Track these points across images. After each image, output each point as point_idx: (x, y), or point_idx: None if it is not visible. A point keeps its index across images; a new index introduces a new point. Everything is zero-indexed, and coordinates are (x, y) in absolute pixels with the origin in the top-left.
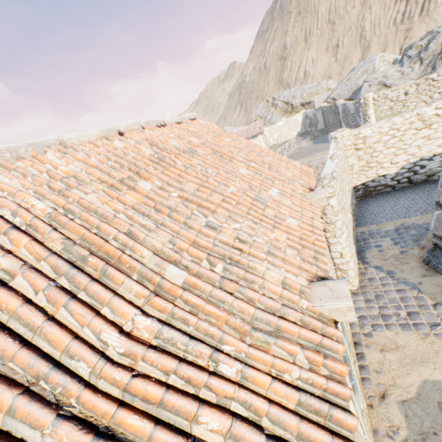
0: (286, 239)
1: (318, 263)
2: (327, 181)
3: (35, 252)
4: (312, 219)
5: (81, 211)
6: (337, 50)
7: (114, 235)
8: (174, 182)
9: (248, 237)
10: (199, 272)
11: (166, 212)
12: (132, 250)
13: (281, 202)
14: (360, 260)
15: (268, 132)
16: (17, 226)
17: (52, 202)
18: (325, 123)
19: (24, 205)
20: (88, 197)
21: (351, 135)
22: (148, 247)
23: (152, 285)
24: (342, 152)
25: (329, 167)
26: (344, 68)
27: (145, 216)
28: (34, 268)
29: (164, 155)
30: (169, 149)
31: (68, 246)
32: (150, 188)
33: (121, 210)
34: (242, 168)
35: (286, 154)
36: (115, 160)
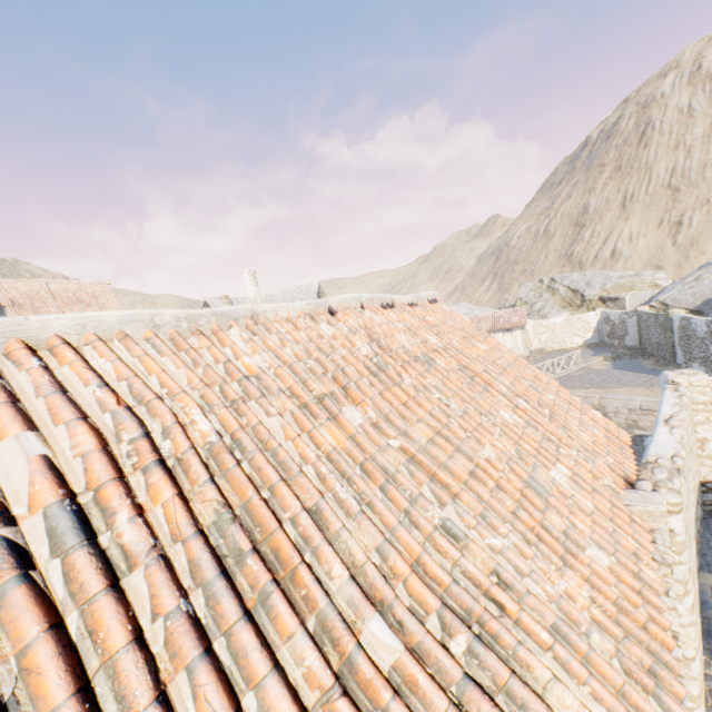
0: (590, 602)
1: (661, 694)
2: (663, 475)
3: (175, 521)
4: (637, 558)
5: (256, 450)
6: (678, 229)
7: (294, 514)
8: (397, 418)
9: (514, 574)
10: (422, 645)
11: (378, 479)
12: (315, 554)
13: (574, 500)
14: (709, 656)
15: (533, 328)
16: (163, 457)
17: (220, 419)
18: (641, 338)
19: (182, 417)
20: (268, 421)
21: (708, 386)
22: (340, 553)
23: (338, 656)
24: (688, 415)
25: (664, 441)
26: (687, 258)
27: (344, 478)
28: (165, 557)
29: (387, 360)
30: (394, 350)
31: (223, 521)
32: (359, 421)
33: (311, 459)
34: (504, 409)
35: (559, 372)
36: (317, 358)
